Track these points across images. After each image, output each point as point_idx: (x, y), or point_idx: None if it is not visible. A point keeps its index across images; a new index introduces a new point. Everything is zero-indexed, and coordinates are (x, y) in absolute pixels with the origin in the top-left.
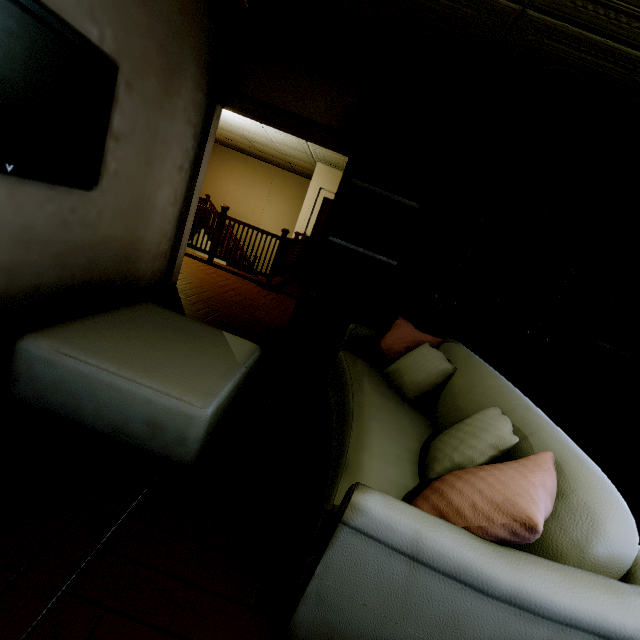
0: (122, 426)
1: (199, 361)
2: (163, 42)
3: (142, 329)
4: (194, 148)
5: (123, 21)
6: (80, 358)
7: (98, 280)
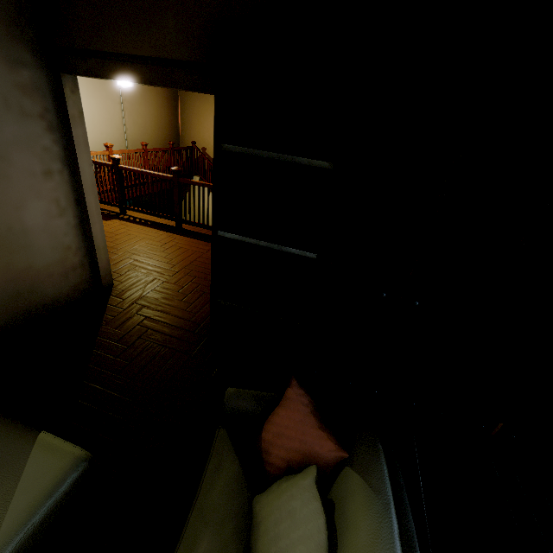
0: None
1: None
2: None
3: None
4: (58, 141)
5: None
6: None
7: None
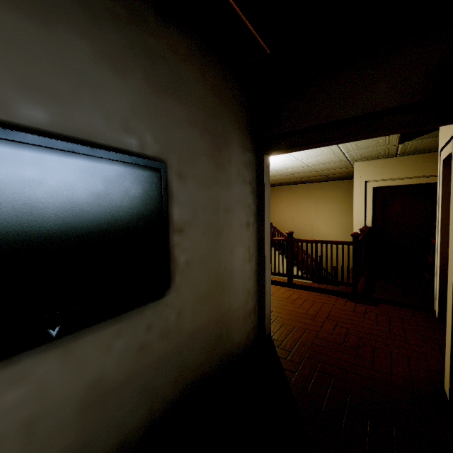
0: None
1: None
2: (204, 124)
3: None
4: (254, 201)
5: (161, 121)
6: None
7: (193, 381)
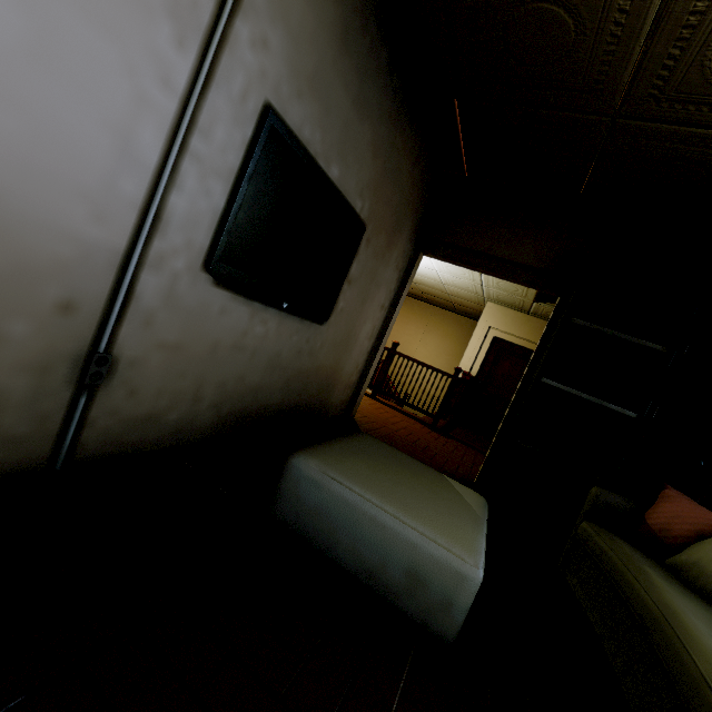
0: (377, 571)
1: (443, 506)
2: (396, 208)
3: (377, 460)
4: (395, 289)
5: (377, 195)
6: (344, 483)
7: (303, 406)
